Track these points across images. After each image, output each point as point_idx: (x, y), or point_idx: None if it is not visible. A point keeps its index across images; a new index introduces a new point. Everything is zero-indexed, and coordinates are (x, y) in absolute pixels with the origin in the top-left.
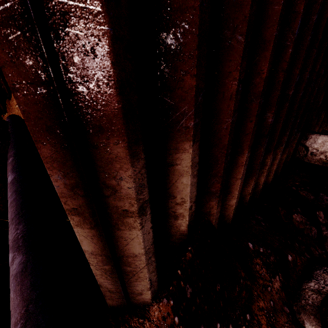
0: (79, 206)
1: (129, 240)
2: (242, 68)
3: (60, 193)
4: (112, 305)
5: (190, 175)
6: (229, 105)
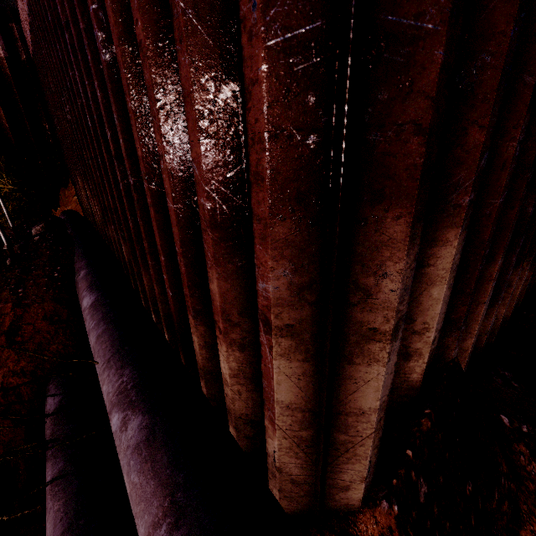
0: (298, 322)
1: (361, 383)
2: (524, 123)
3: (276, 299)
4: (286, 510)
5: (447, 283)
6: (499, 179)
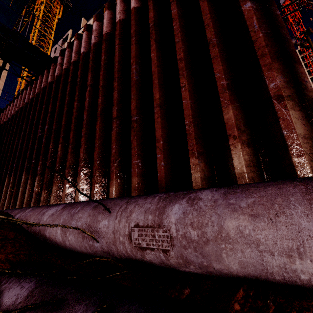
0: (291, 94)
1: None
2: None
3: (281, 85)
4: None
5: None
6: None
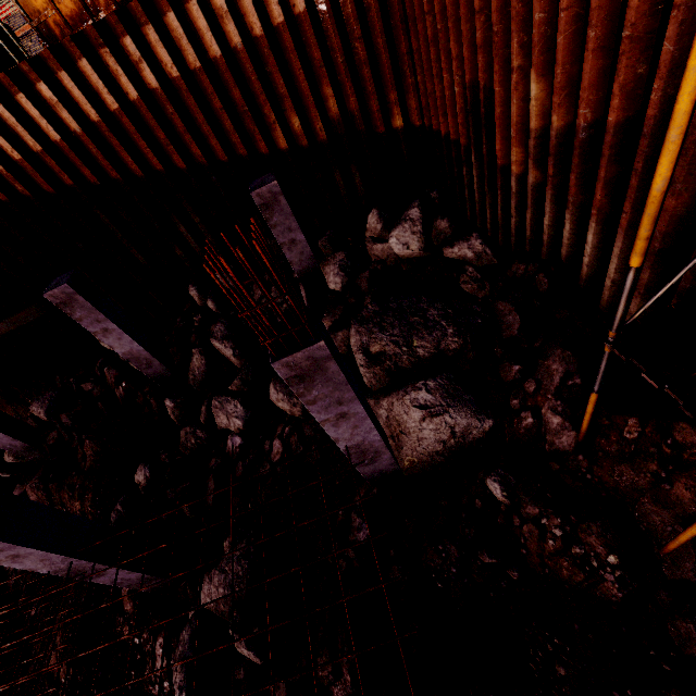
0: None
1: None
2: None
3: None
4: None
5: None
6: None
